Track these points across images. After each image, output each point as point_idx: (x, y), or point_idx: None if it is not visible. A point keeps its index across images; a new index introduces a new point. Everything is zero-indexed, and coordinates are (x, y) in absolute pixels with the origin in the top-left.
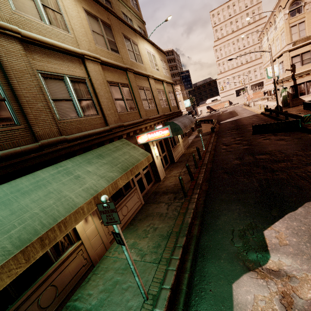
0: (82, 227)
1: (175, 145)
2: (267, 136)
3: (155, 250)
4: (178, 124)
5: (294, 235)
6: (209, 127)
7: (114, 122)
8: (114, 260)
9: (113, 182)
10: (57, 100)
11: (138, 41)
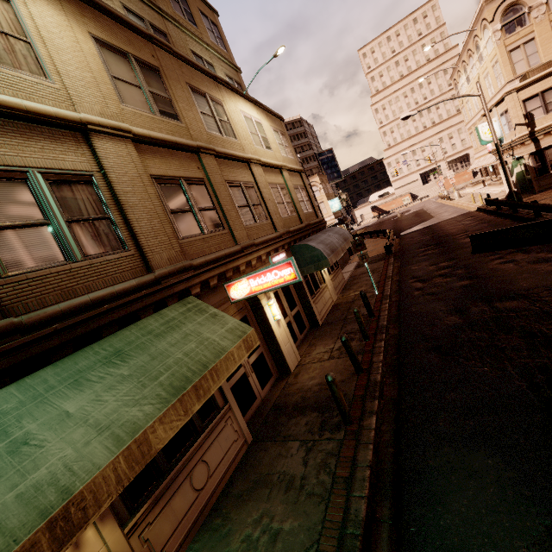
0: None
1: (317, 288)
2: (508, 254)
3: None
4: (318, 247)
5: None
6: (381, 245)
7: (168, 262)
8: None
9: (134, 441)
10: (0, 228)
11: (223, 97)
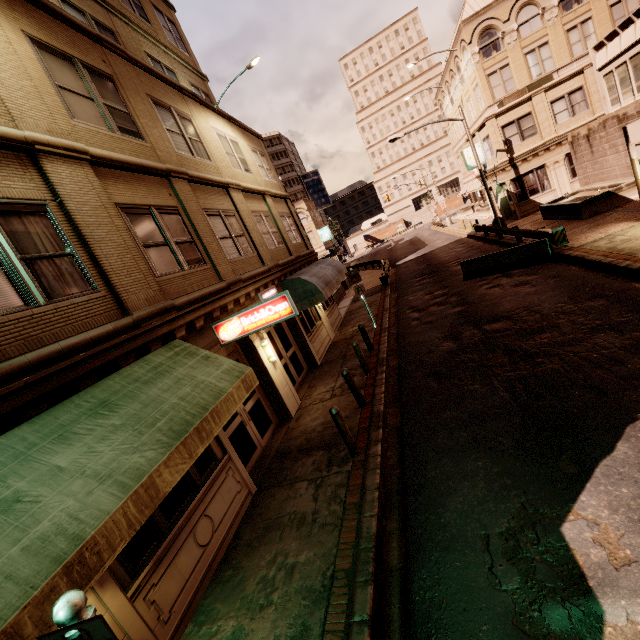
0: None
1: (313, 326)
2: (494, 279)
3: None
4: (311, 280)
5: (637, 529)
6: (377, 276)
7: (147, 303)
8: None
9: (140, 485)
10: None
11: (192, 111)
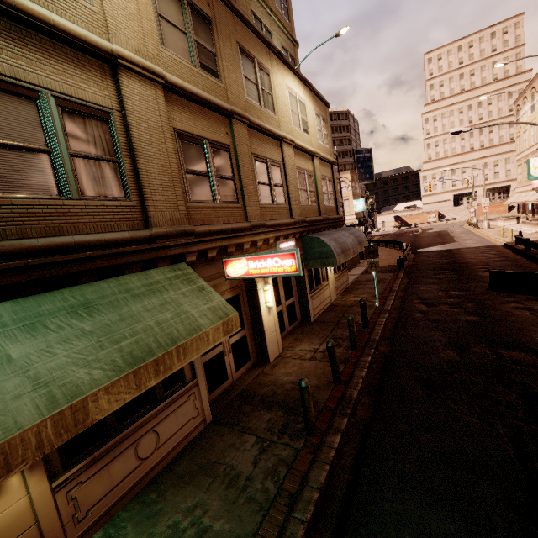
0: None
1: (318, 284)
2: (526, 301)
3: None
4: (329, 244)
5: None
6: (394, 256)
7: (170, 222)
8: None
9: (69, 406)
10: None
11: (272, 67)
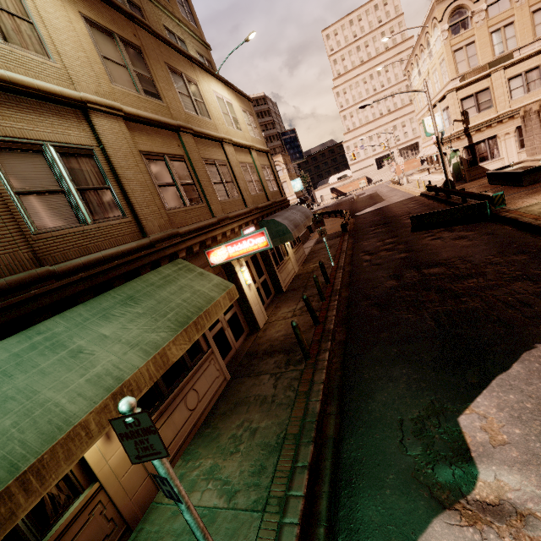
0: (100, 452)
1: (281, 260)
2: (438, 233)
3: (256, 481)
4: (283, 222)
5: (515, 422)
6: (338, 224)
7: (159, 229)
8: (173, 512)
9: (157, 353)
10: (28, 193)
11: (198, 77)
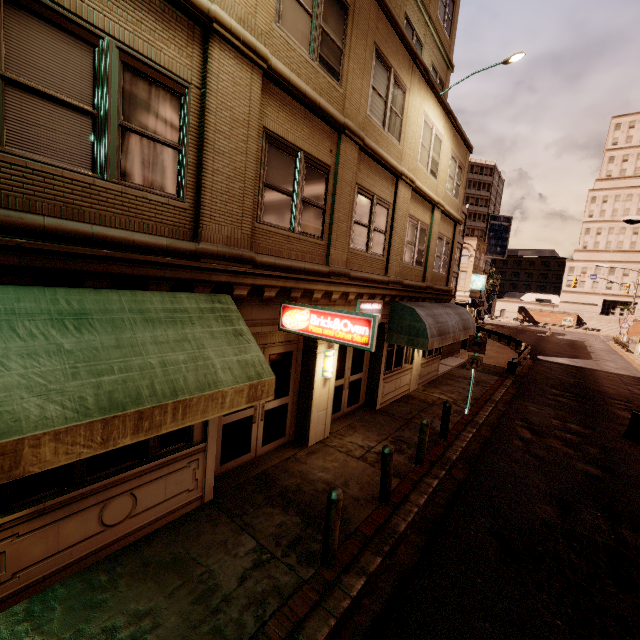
0: None
1: (398, 365)
2: None
3: None
4: (425, 319)
5: None
6: (506, 356)
7: (225, 241)
8: None
9: None
10: (25, 88)
11: (412, 85)
